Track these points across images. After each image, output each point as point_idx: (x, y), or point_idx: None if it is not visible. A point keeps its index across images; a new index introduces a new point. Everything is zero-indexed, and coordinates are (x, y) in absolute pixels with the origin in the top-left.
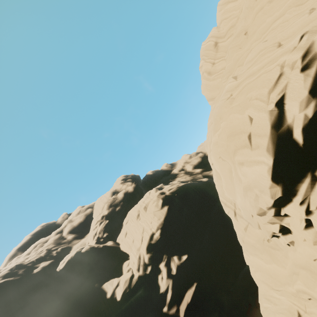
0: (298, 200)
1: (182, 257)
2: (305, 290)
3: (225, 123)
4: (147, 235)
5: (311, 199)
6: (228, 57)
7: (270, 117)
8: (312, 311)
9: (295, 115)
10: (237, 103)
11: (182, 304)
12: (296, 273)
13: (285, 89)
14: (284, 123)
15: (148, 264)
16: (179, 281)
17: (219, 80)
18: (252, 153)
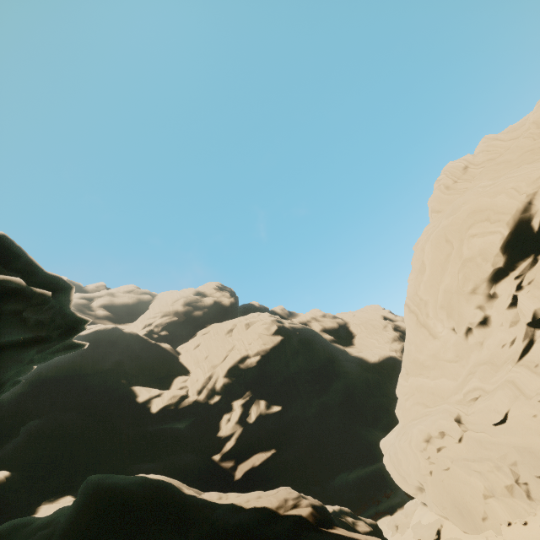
0: (515, 274)
1: (272, 407)
2: (478, 385)
3: (470, 205)
4: (238, 353)
5: (526, 276)
6: (478, 177)
7: (518, 204)
8: (476, 410)
9: (539, 209)
10: (490, 192)
11: (244, 463)
12: (474, 372)
13: (539, 188)
14: (528, 212)
15: (218, 392)
16: (250, 437)
17: (457, 196)
18: (491, 226)
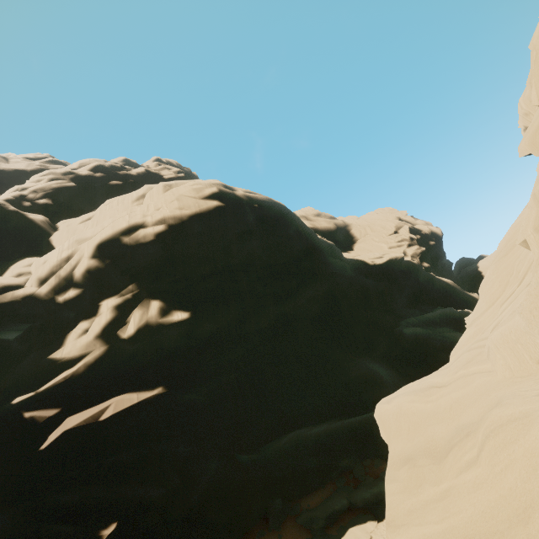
0: None
1: (172, 312)
2: None
3: None
4: (126, 220)
5: None
6: None
7: None
8: None
9: None
10: None
11: (82, 414)
12: None
13: None
14: None
15: (77, 282)
16: (125, 363)
17: None
18: None
